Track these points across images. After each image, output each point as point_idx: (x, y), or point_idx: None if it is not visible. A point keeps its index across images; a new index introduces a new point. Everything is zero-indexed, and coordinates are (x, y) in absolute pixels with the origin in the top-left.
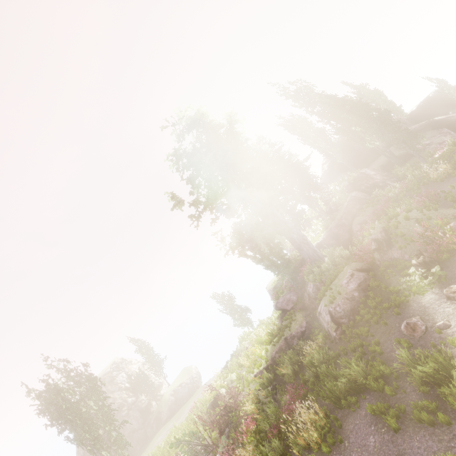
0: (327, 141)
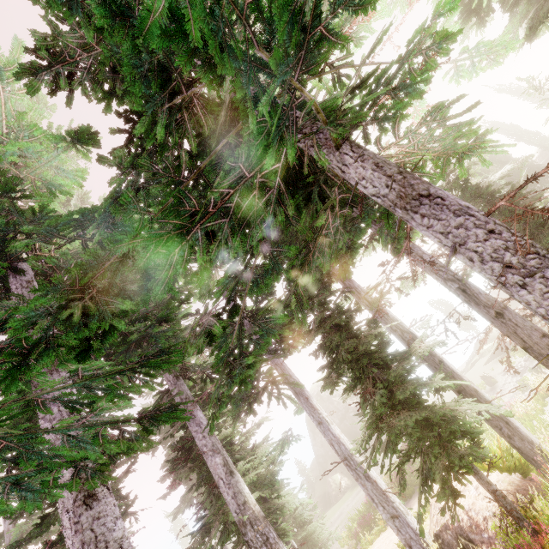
0: (542, 138)
